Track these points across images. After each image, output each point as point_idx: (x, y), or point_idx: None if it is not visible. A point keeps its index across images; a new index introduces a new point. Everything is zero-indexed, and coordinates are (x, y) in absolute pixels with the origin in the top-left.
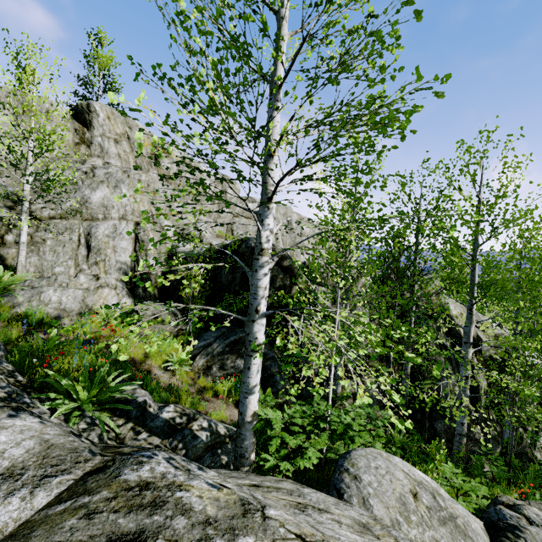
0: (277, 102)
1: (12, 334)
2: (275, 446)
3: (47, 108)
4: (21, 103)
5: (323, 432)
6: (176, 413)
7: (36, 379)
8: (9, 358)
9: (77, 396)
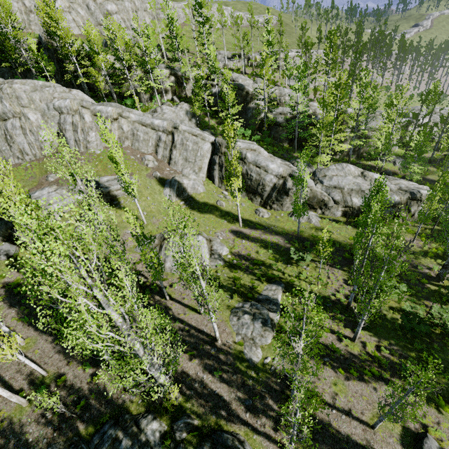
0: None
1: None
2: None
3: None
4: None
5: None
6: None
7: None
8: None
9: None
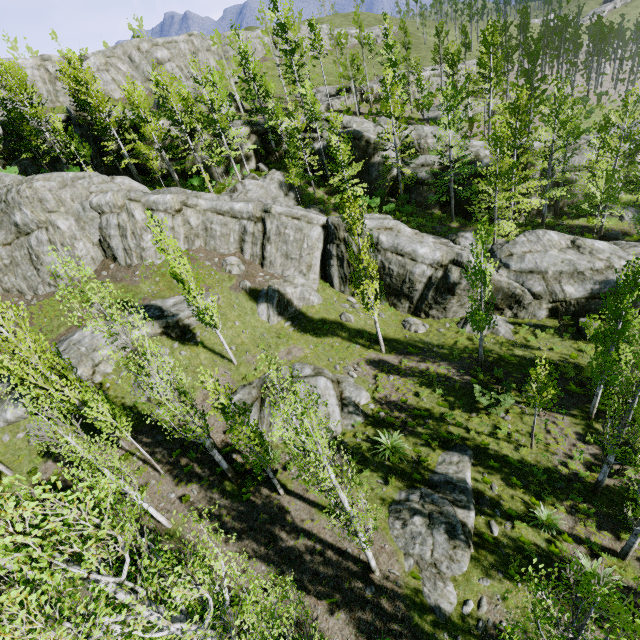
0: None
1: None
2: None
3: None
4: None
5: None
6: None
7: None
8: None
9: None
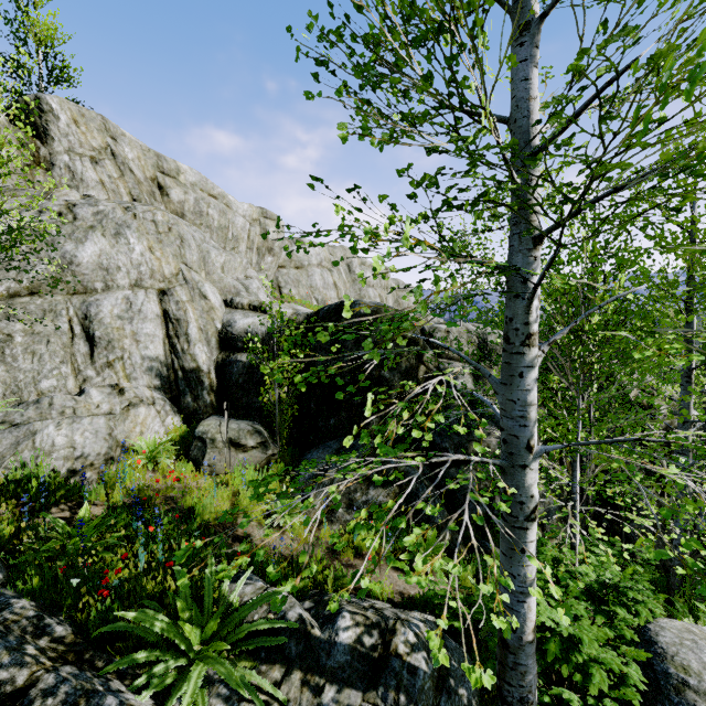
0: (536, 50)
1: (4, 527)
2: (597, 683)
3: None
4: None
5: (621, 622)
6: (359, 628)
7: (91, 623)
8: (18, 585)
9: (186, 644)
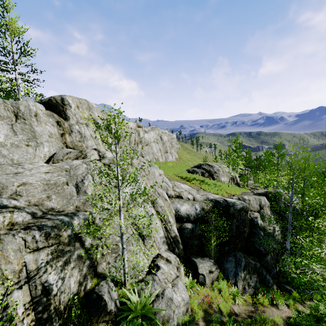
0: None
1: None
2: None
3: (34, 111)
4: (12, 112)
5: None
6: None
7: None
8: None
9: None
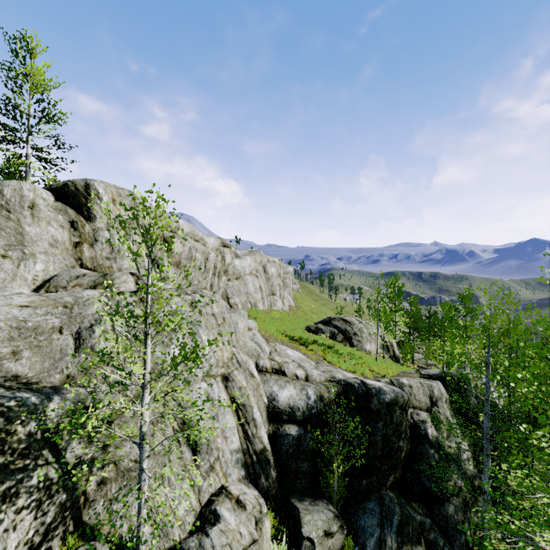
0: None
1: None
2: None
3: (30, 200)
4: None
5: None
6: None
7: None
8: None
9: None
